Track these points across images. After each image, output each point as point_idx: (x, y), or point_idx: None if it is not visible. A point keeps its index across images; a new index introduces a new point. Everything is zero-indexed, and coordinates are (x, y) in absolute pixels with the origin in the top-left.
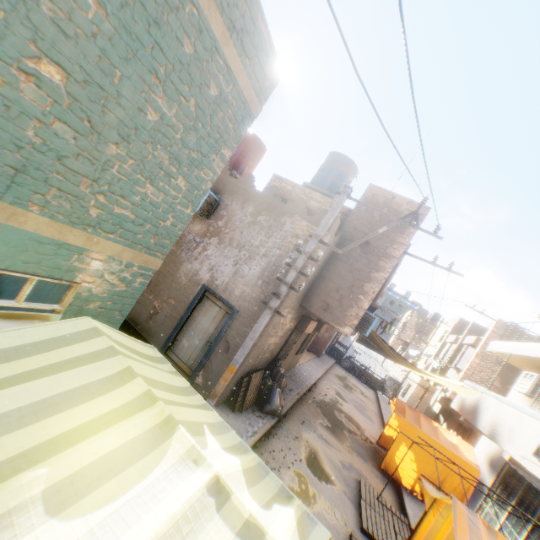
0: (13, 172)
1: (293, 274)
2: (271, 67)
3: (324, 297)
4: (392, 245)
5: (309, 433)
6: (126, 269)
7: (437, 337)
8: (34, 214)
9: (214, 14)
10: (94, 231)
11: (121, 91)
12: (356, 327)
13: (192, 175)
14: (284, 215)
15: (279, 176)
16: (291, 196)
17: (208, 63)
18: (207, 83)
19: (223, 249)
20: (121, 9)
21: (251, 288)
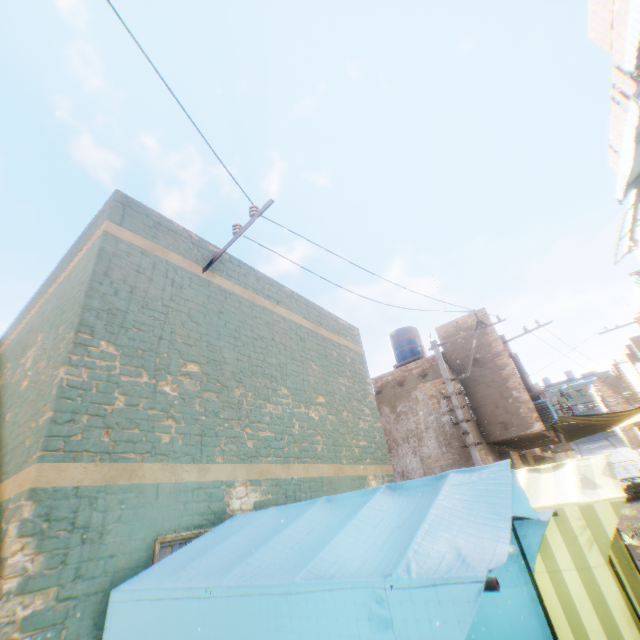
0: (333, 448)
1: (459, 412)
2: (353, 330)
3: (494, 420)
4: (490, 346)
5: (636, 560)
6: (383, 480)
7: (637, 381)
8: (345, 465)
9: (332, 335)
10: (362, 462)
11: (333, 388)
12: (542, 421)
13: (367, 403)
14: (411, 392)
15: (377, 377)
16: (397, 381)
17: (341, 352)
18: (345, 359)
19: (396, 453)
20: (319, 361)
21: (442, 459)
